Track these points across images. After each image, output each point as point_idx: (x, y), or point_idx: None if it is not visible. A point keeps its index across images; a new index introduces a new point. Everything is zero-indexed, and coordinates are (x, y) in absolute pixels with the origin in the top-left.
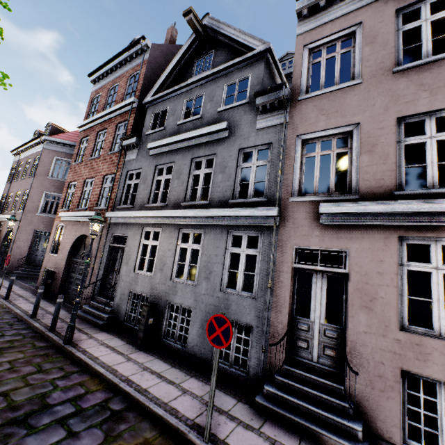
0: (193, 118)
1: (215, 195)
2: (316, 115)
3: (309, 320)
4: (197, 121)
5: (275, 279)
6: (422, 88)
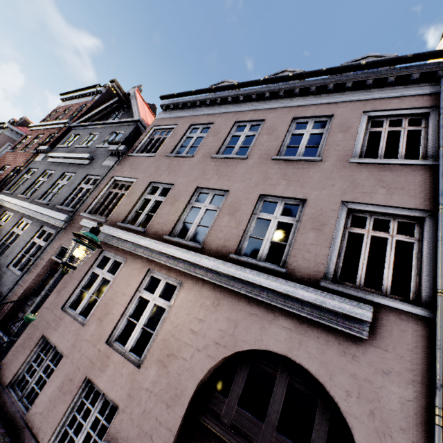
0: (83, 146)
1: (55, 199)
2: (128, 167)
3: (36, 298)
4: (85, 149)
5: (37, 264)
6: (168, 169)
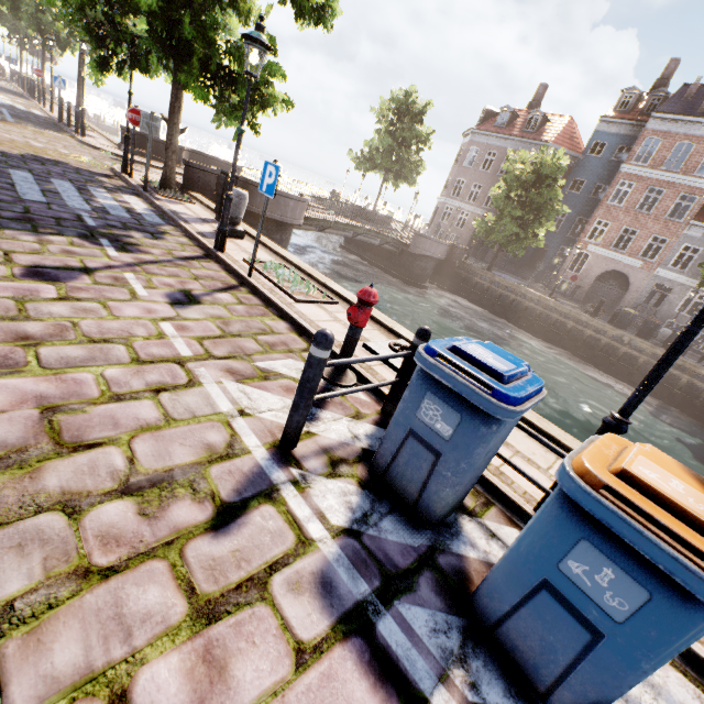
0: None
1: None
2: None
3: None
4: None
5: None
6: None
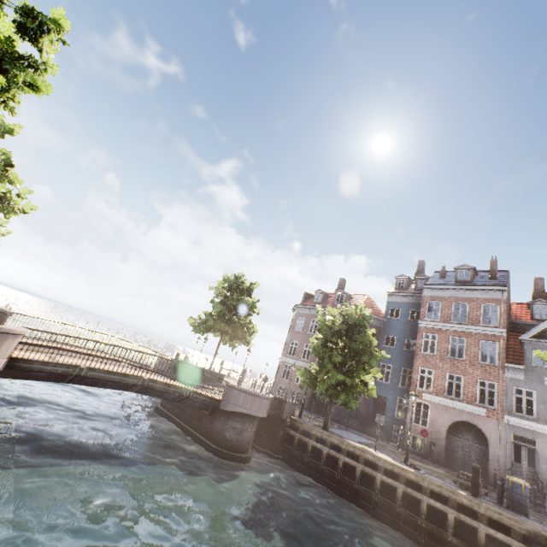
0: None
1: None
2: None
3: None
4: None
5: None
6: None
